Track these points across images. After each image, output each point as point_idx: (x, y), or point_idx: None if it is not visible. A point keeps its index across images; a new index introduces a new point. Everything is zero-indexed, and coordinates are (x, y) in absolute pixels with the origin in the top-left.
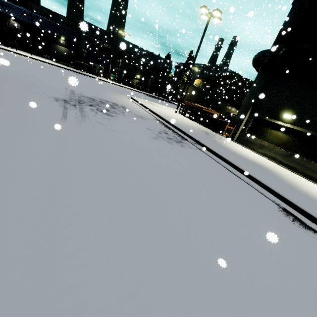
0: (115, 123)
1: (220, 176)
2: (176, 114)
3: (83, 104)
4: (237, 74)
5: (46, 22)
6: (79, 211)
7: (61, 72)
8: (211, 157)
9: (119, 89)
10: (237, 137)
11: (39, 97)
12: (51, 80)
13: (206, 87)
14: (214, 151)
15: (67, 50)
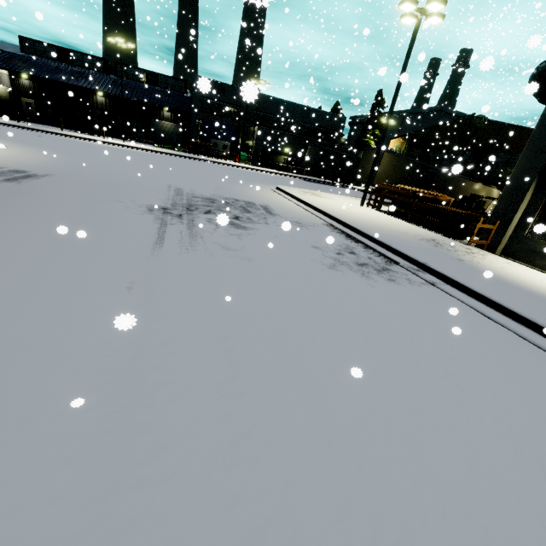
0: (251, 242)
1: (506, 359)
2: (363, 208)
3: (195, 211)
4: (478, 116)
5: (144, 90)
6: (162, 544)
7: (164, 160)
8: (465, 303)
9: (255, 176)
10: (506, 246)
11: (123, 208)
12: (147, 177)
13: (414, 151)
14: (469, 288)
15: (174, 126)
